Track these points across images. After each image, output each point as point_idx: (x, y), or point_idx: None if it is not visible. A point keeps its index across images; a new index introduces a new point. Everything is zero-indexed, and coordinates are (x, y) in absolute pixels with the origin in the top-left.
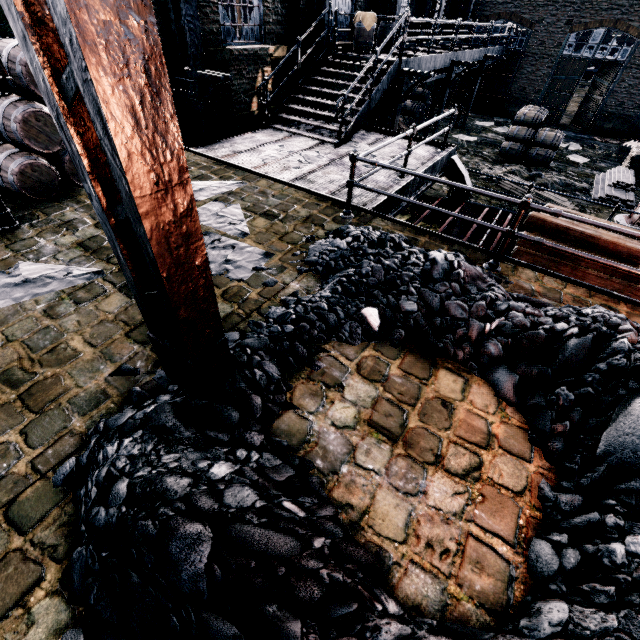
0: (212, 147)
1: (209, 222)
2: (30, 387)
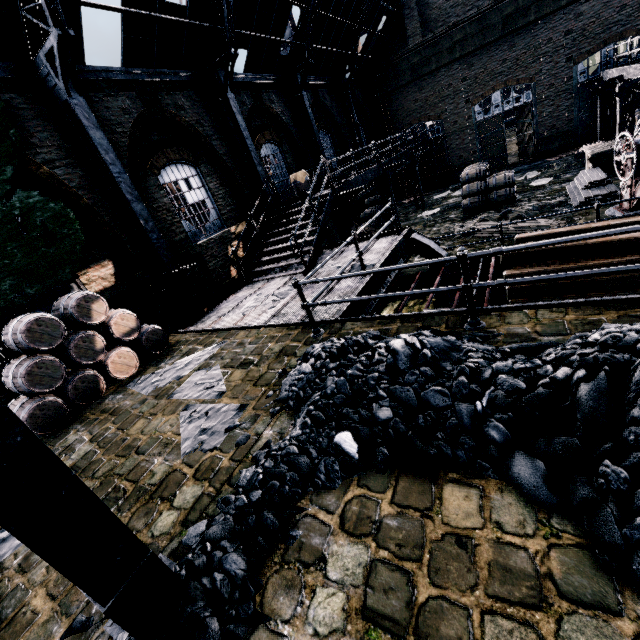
0: (201, 320)
1: (190, 394)
2: None
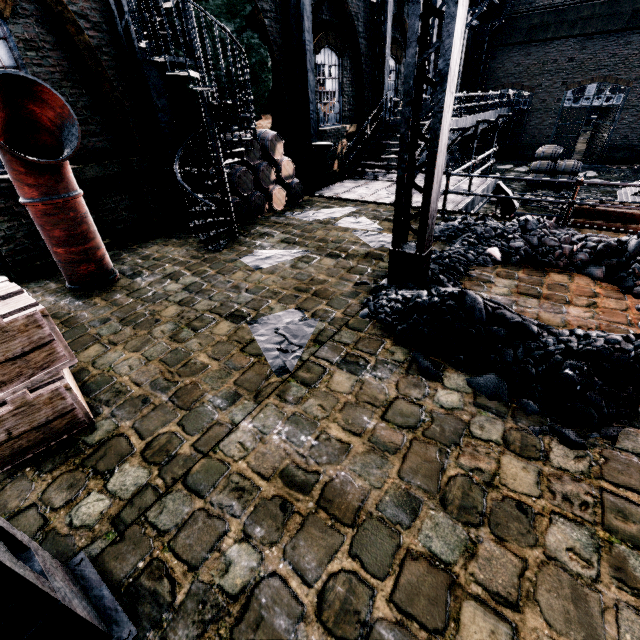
0: (318, 193)
1: (352, 226)
2: (314, 292)
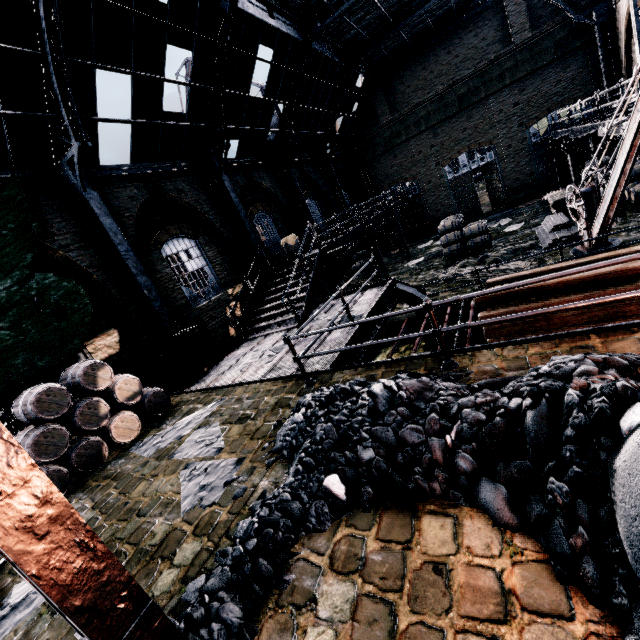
0: (202, 380)
1: (190, 453)
2: None
